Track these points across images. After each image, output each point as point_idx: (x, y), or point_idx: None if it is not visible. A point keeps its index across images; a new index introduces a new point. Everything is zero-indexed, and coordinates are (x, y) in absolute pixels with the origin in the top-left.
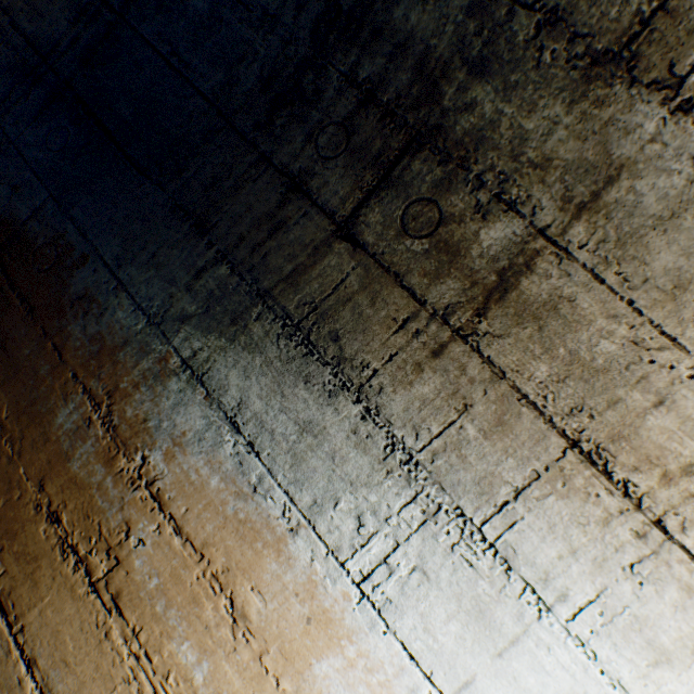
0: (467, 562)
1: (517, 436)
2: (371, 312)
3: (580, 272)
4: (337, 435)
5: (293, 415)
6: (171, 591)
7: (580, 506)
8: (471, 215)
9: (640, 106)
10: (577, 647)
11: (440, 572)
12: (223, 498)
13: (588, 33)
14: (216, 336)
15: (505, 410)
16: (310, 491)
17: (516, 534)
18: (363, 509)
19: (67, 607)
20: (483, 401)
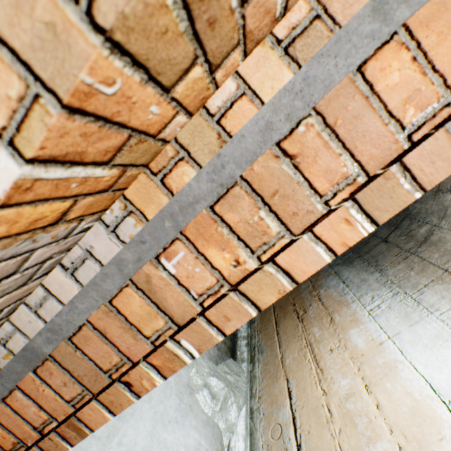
0: (404, 303)
1: (427, 272)
2: (387, 254)
3: (444, 230)
4: (371, 280)
5: (359, 278)
6: (316, 317)
7: (446, 285)
8: (416, 228)
9: (445, 196)
10: (440, 322)
11: (395, 306)
12: (336, 296)
13: (431, 189)
14: (344, 266)
15: (424, 267)
16: (360, 293)
17: (423, 295)
18: (374, 295)
19: (290, 322)
20: (417, 266)
